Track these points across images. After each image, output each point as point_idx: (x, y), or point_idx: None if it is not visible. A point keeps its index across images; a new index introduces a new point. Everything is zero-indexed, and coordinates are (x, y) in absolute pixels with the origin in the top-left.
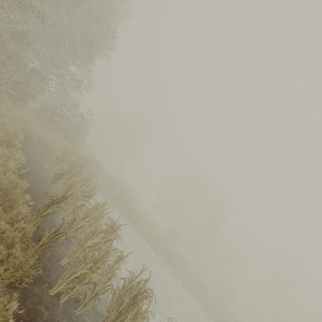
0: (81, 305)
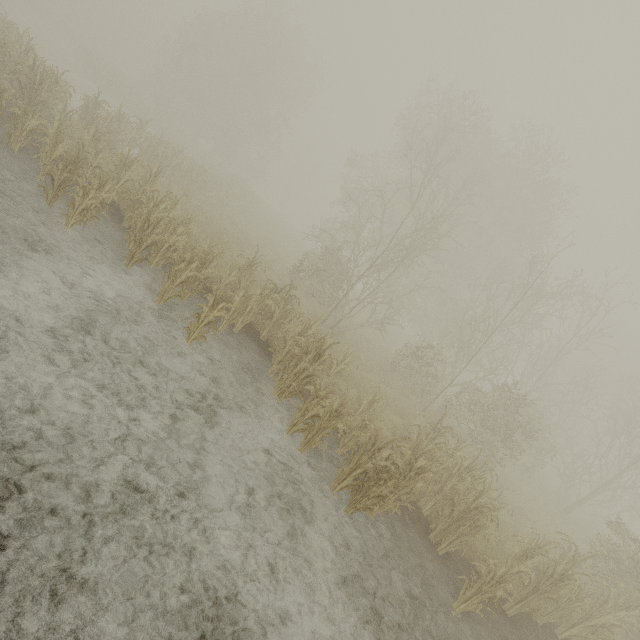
0: None
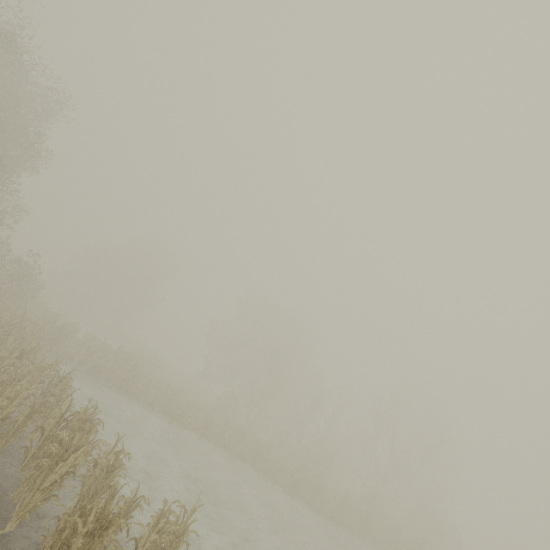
0: (1, 446)
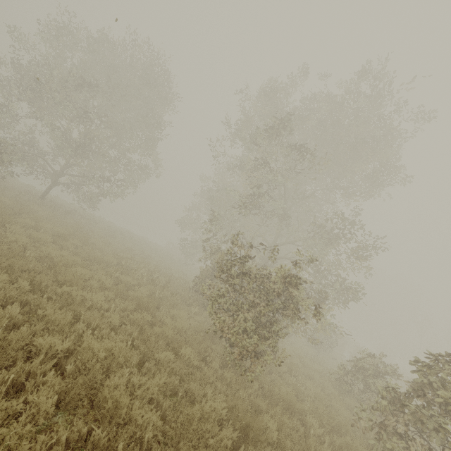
0: None
